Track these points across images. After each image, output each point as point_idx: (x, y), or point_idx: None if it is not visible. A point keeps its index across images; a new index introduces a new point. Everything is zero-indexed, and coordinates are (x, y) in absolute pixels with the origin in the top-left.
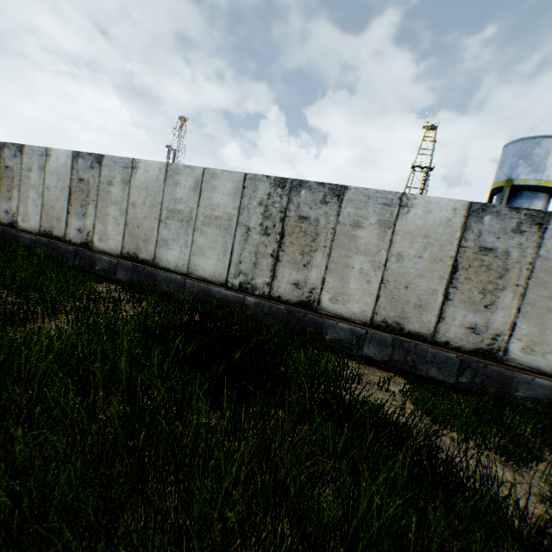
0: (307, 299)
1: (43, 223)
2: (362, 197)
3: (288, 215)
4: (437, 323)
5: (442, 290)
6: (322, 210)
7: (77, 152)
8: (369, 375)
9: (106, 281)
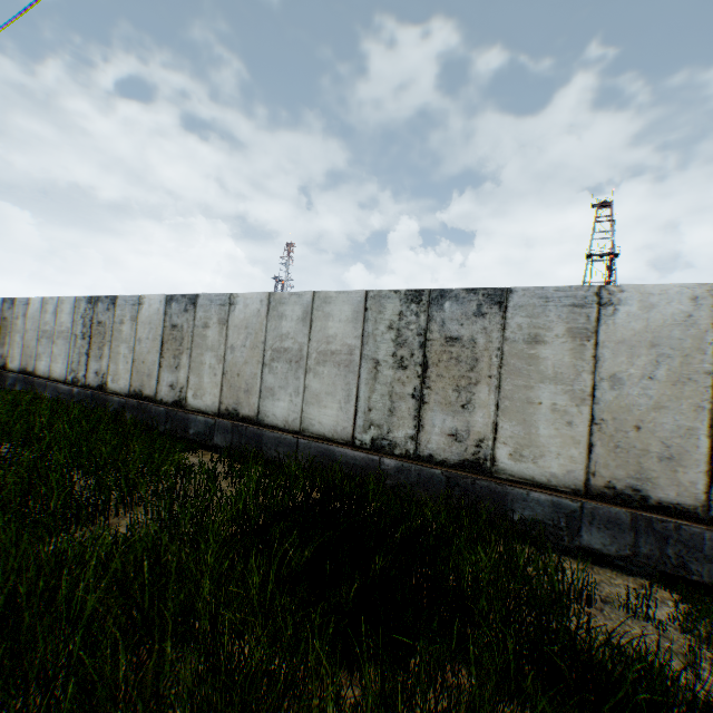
0: (474, 457)
1: (133, 382)
2: (536, 300)
3: (430, 337)
4: (709, 485)
5: (705, 428)
6: (477, 325)
7: (170, 295)
8: (602, 584)
9: (201, 448)
